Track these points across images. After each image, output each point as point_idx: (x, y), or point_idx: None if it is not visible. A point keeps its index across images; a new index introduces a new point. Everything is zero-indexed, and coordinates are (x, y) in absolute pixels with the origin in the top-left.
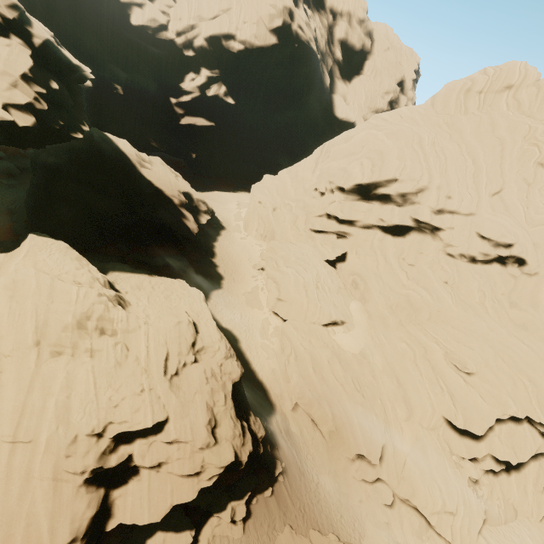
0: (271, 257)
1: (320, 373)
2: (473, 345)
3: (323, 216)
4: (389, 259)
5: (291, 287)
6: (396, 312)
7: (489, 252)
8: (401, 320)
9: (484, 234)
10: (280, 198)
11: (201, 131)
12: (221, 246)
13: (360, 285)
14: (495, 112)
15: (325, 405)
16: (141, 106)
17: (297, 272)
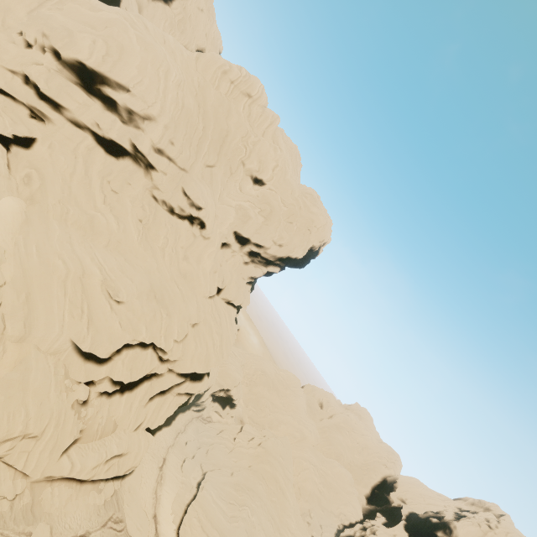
0: None
1: None
2: (136, 278)
3: (18, 75)
4: (92, 174)
5: None
6: (70, 228)
7: (185, 209)
8: (72, 238)
9: (187, 191)
10: None
11: None
12: None
13: (35, 182)
14: (234, 105)
15: None
16: None
17: None
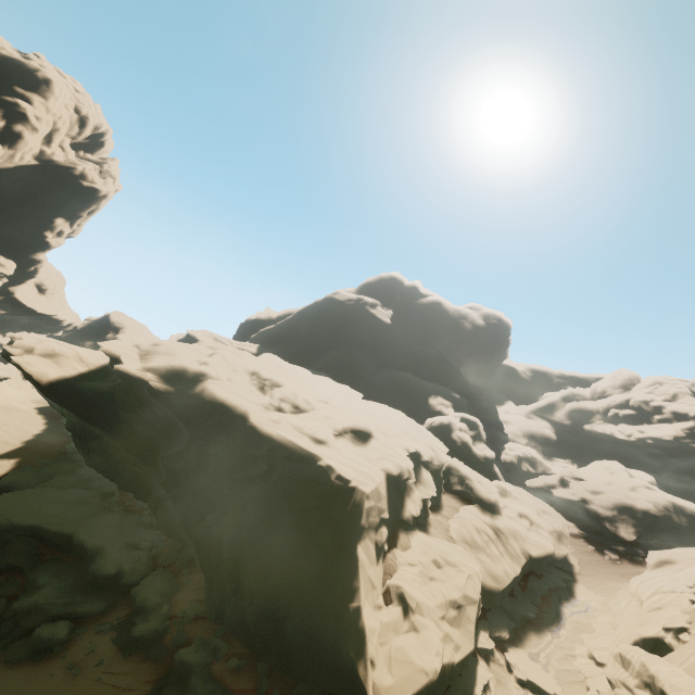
0: None
1: None
2: None
3: None
4: None
5: None
6: None
7: None
8: None
9: None
10: None
11: None
12: None
13: None
14: None
15: None
16: None
17: None
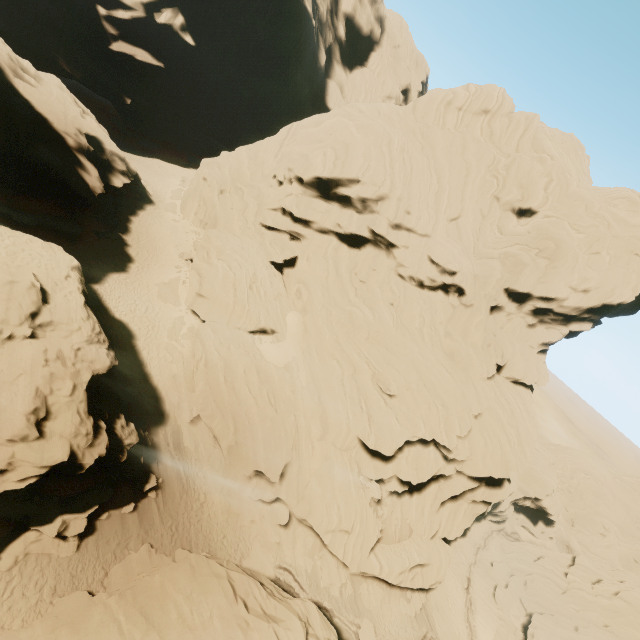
0: (203, 247)
1: (231, 383)
2: (401, 368)
3: (278, 210)
4: (341, 272)
5: (217, 283)
6: (336, 328)
7: (436, 278)
8: (338, 337)
9: (434, 258)
10: (231, 179)
11: (142, 69)
12: (141, 222)
13: (304, 295)
14: (468, 134)
15: (230, 418)
16: (45, 0)
17: (230, 267)
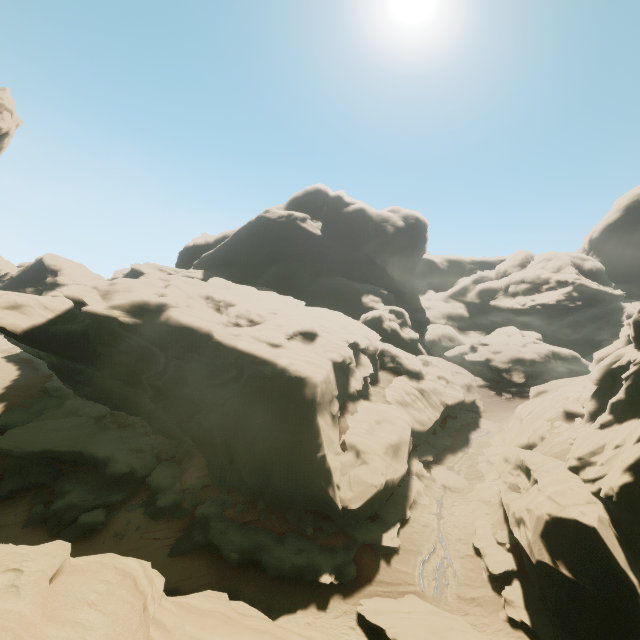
0: None
1: None
2: None
3: None
4: None
5: None
6: None
7: None
8: None
9: None
10: None
11: None
12: None
13: None
14: None
15: None
16: None
17: None
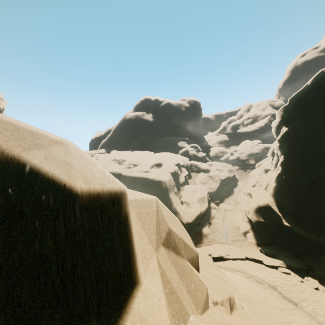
0: None
1: None
2: None
3: None
4: None
5: None
6: None
7: None
8: None
9: None
10: None
11: None
12: None
13: None
14: None
15: None
16: None
17: None
